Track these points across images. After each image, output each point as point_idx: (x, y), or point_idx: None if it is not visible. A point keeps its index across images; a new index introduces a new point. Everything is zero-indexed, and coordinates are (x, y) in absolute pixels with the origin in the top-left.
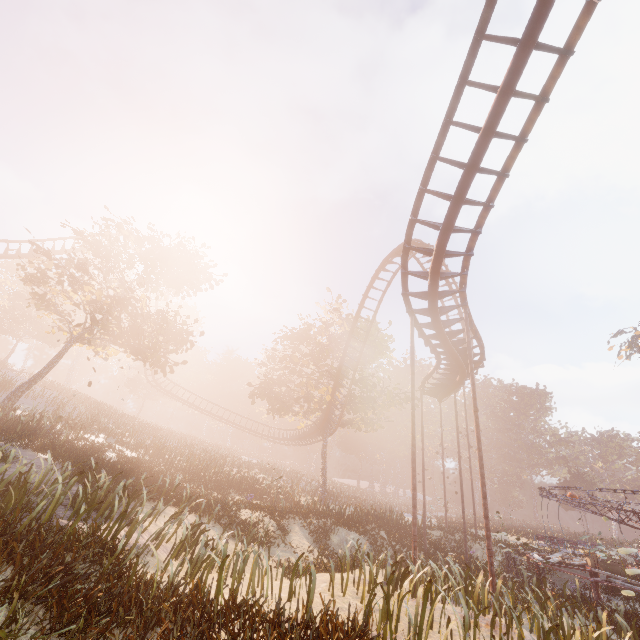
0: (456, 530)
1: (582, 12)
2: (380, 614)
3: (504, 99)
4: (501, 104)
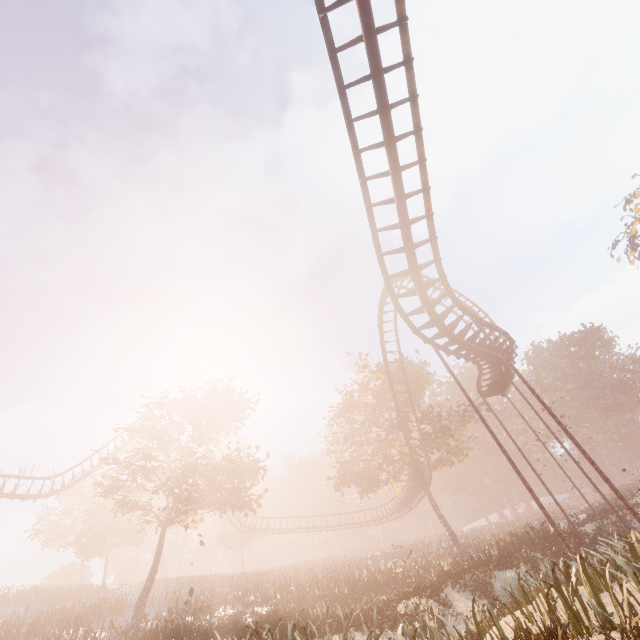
0: (607, 512)
1: (411, 106)
2: (565, 614)
3: (397, 177)
4: (397, 181)
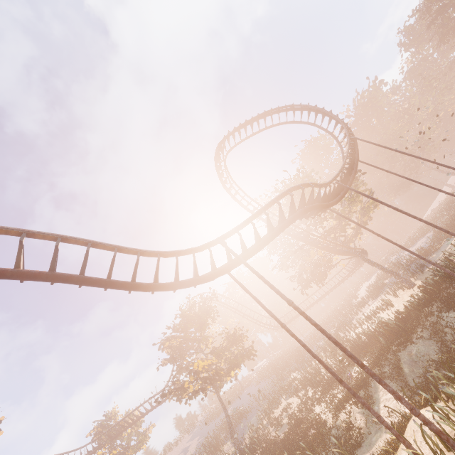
0: None
1: None
2: None
3: (19, 279)
4: (24, 279)
